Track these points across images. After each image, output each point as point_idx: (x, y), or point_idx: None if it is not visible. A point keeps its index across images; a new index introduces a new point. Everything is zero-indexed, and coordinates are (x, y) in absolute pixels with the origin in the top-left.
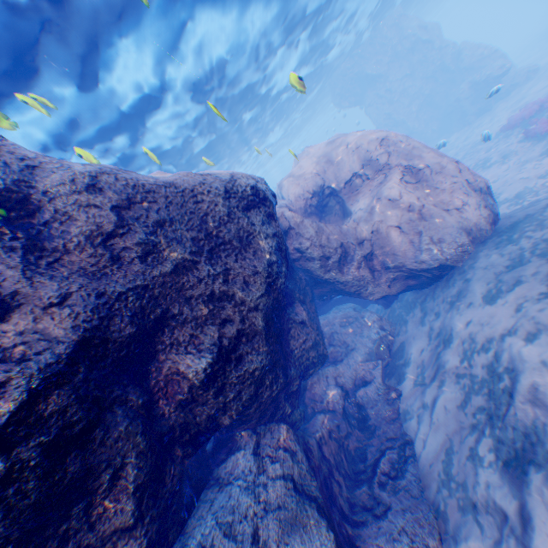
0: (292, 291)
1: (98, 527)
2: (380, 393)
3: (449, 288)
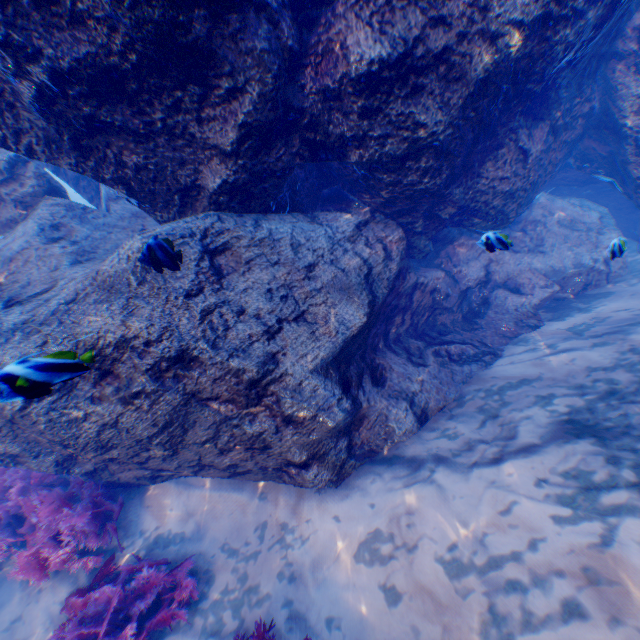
0: (556, 104)
1: (204, 128)
2: (518, 310)
3: None
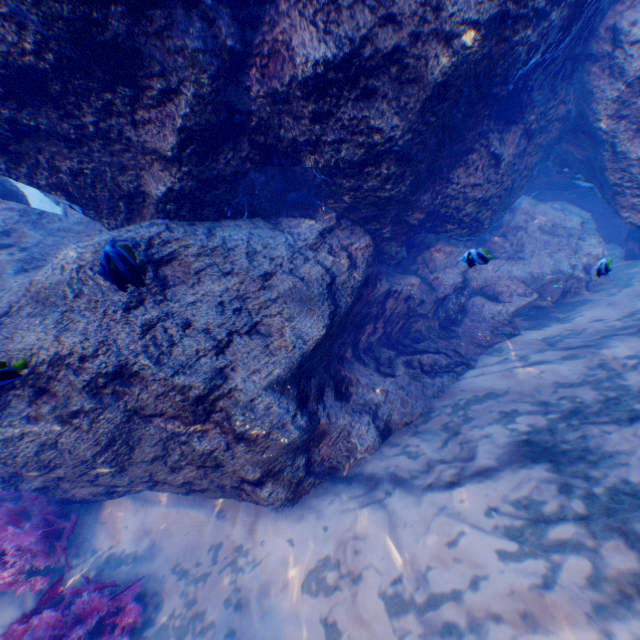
0: (529, 108)
1: (140, 132)
2: (494, 318)
3: None
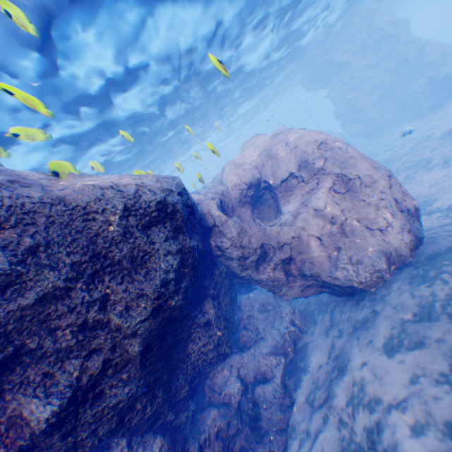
0: (205, 287)
1: None
2: (276, 395)
3: (357, 311)
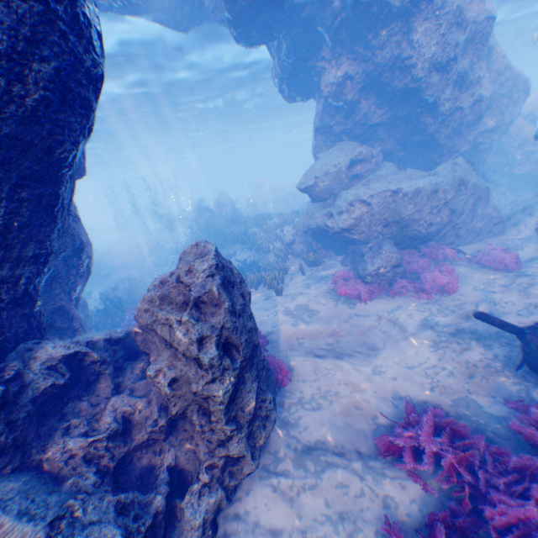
0: None
1: (467, 136)
2: None
3: None
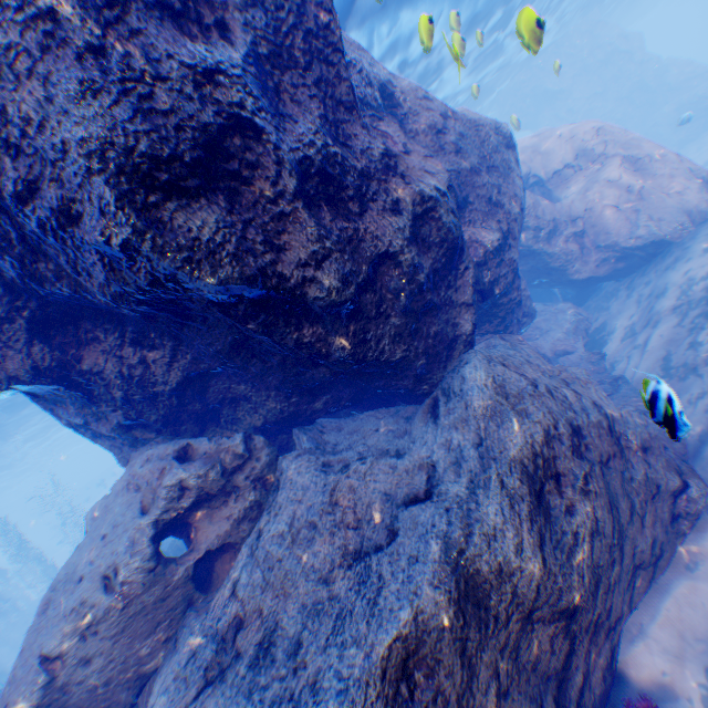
0: None
1: (456, 294)
2: (582, 358)
3: (664, 259)
